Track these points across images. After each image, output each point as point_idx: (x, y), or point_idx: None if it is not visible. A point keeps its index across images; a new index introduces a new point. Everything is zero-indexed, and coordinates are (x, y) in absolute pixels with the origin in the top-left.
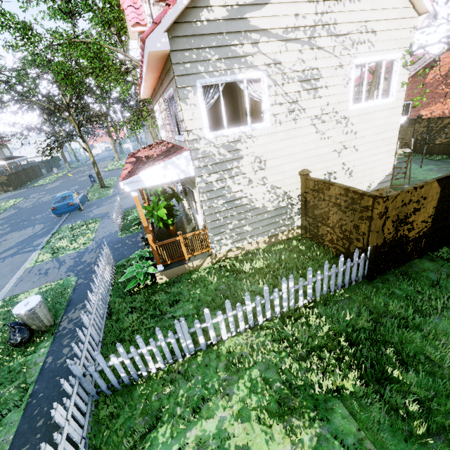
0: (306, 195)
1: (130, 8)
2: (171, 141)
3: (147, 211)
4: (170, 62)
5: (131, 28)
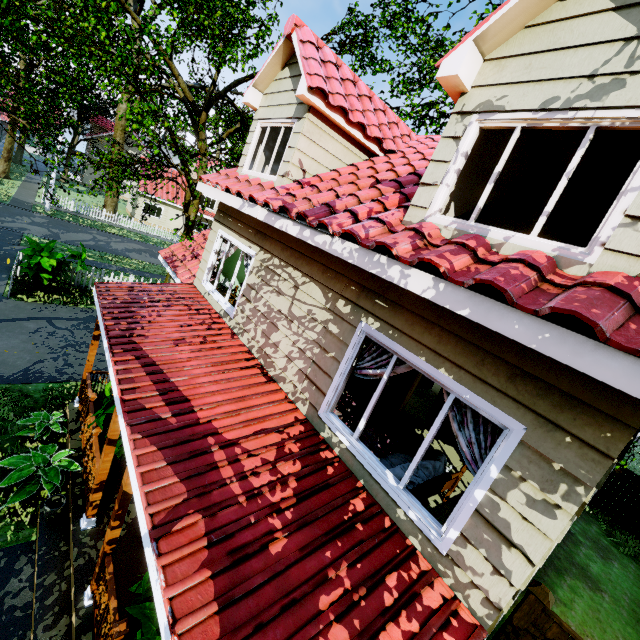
0: (523, 634)
1: (314, 49)
2: (269, 370)
3: (108, 548)
4: (639, 421)
5: (302, 87)
